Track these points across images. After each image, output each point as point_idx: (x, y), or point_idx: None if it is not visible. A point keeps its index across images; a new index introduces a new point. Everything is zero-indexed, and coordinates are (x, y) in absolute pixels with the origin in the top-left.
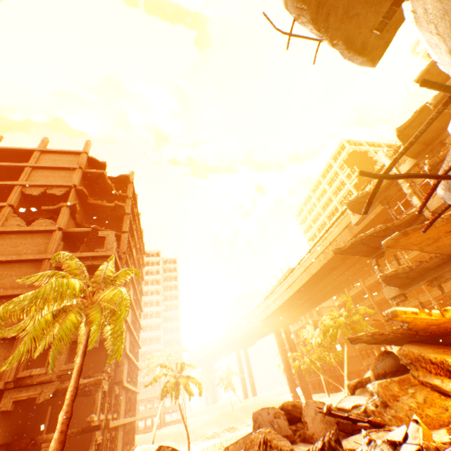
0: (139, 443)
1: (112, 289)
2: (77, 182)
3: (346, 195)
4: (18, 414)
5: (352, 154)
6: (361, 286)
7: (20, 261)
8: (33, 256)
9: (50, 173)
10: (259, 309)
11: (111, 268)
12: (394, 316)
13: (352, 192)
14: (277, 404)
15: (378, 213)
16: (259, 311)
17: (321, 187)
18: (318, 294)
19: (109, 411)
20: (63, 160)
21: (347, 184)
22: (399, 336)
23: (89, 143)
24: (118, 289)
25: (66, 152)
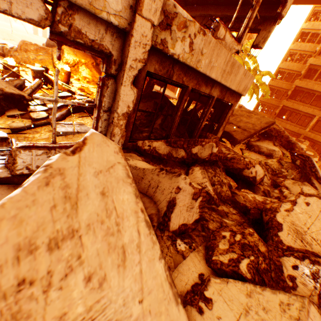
0: None
1: None
2: None
3: None
4: None
5: None
6: None
7: None
8: None
9: None
10: None
11: None
12: None
13: None
14: None
15: None
16: None
17: None
18: None
19: None
20: None
21: None
22: None
23: None
24: None
25: None
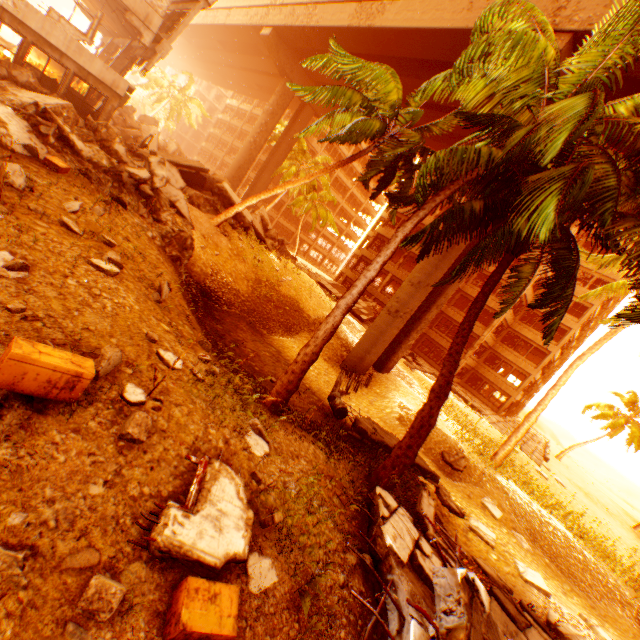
0: None
1: None
2: None
3: None
4: None
5: None
6: (251, 110)
7: None
8: None
9: None
10: None
11: None
12: None
13: None
14: None
15: (244, 28)
16: None
17: None
18: (206, 67)
19: None
20: None
21: None
22: None
23: None
24: None
25: None
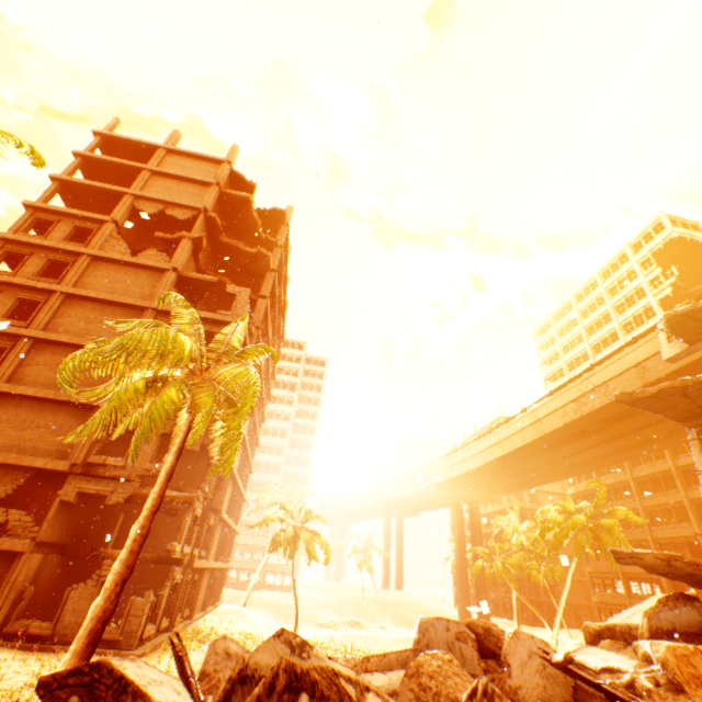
0: (226, 600)
1: (236, 365)
2: (209, 205)
3: (639, 315)
4: (82, 511)
5: (673, 244)
6: (625, 475)
7: (116, 303)
8: (133, 300)
9: (174, 184)
10: (438, 465)
11: (239, 336)
12: None
13: (655, 310)
14: (431, 611)
15: None
16: (437, 468)
17: (595, 292)
18: (544, 469)
19: (197, 544)
20: (195, 168)
21: (649, 295)
22: None
23: (236, 149)
24: (244, 368)
25: (202, 157)
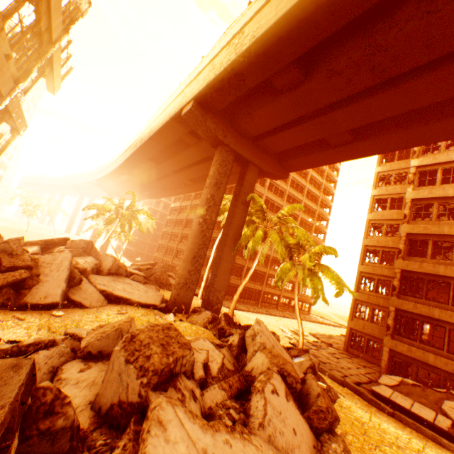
0: None
1: None
2: None
3: None
4: None
5: None
6: (190, 203)
7: None
8: None
9: None
10: (100, 168)
11: None
12: None
13: None
14: None
15: (165, 126)
16: (99, 170)
17: None
18: (149, 187)
19: None
20: None
21: None
22: None
23: None
24: None
25: None
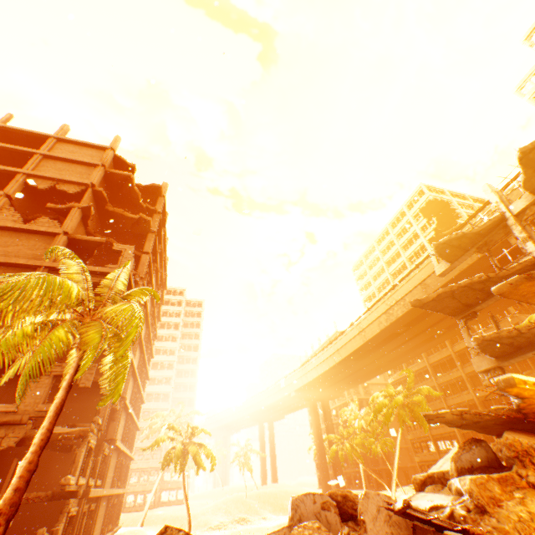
0: (125, 524)
1: (121, 304)
2: (96, 181)
3: (418, 251)
4: None
5: (431, 203)
6: (424, 362)
7: (8, 264)
8: (25, 260)
9: (64, 165)
10: (296, 375)
11: (124, 280)
12: (509, 385)
13: (426, 247)
14: None
15: (463, 271)
16: (295, 377)
17: (389, 237)
18: (371, 366)
19: (92, 475)
20: (83, 153)
21: (421, 237)
22: (497, 419)
23: (118, 139)
24: (129, 305)
25: (88, 145)
